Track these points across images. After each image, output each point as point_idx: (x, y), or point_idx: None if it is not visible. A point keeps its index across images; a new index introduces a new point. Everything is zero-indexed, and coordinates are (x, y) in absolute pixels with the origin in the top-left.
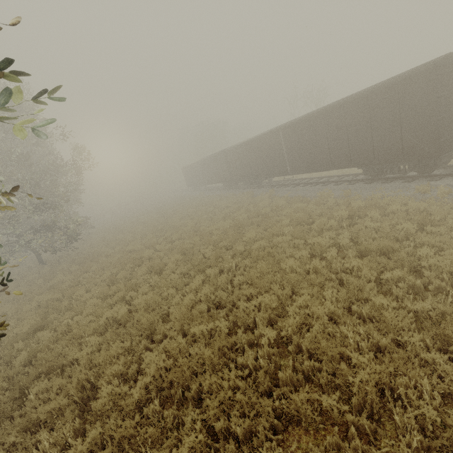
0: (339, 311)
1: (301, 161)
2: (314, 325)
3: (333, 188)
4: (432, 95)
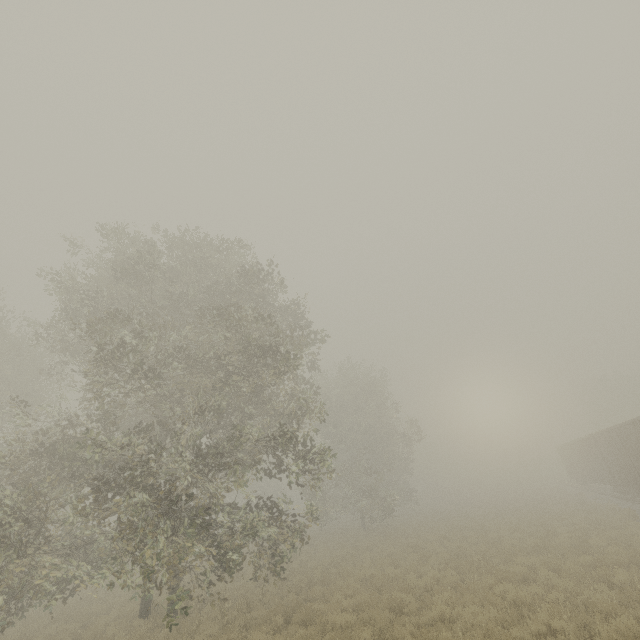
0: (483, 623)
1: None
2: (457, 622)
3: None
4: None
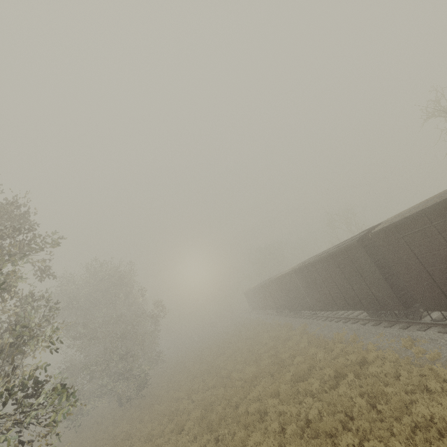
0: None
1: (316, 299)
2: None
3: (349, 328)
4: (369, 260)
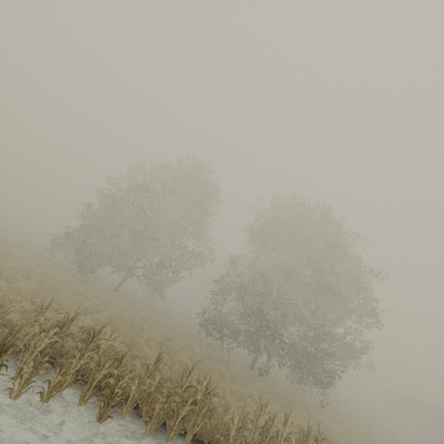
0: None
1: None
2: None
3: None
4: None
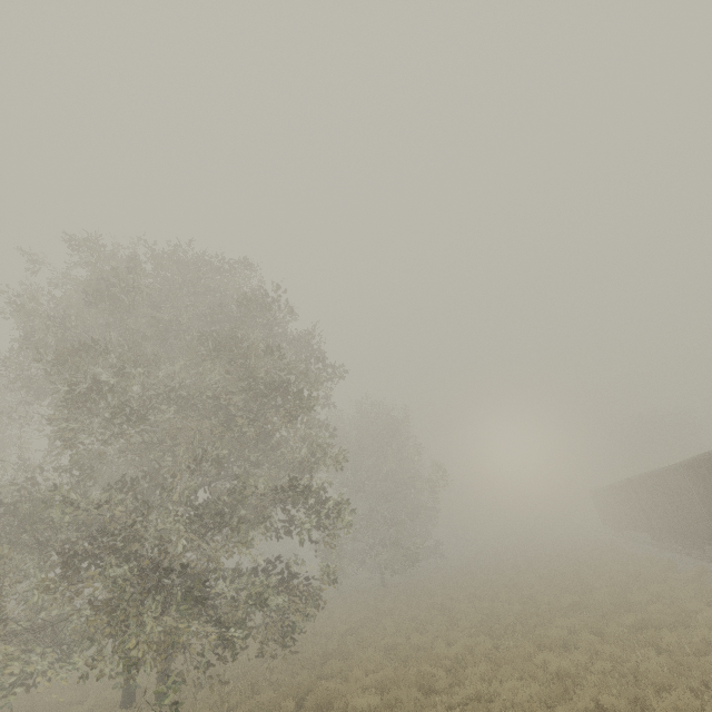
0: (524, 702)
1: None
2: (495, 701)
3: None
4: None
